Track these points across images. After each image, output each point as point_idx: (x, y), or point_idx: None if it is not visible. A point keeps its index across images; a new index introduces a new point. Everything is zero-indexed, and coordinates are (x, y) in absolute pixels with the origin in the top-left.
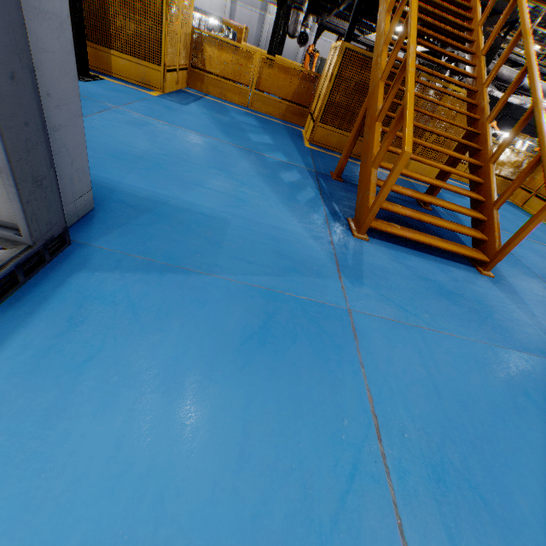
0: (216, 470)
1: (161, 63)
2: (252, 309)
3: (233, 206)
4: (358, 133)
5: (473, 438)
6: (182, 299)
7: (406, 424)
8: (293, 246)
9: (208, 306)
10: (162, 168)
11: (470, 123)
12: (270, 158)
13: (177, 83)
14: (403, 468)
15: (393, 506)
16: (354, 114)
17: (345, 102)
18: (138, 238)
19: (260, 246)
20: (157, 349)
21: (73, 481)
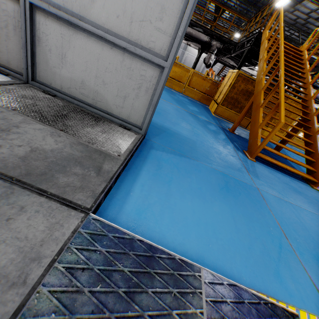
0: (229, 229)
1: None
2: (218, 178)
3: (194, 136)
4: (247, 112)
5: None
6: (192, 168)
7: (296, 237)
8: (224, 157)
9: (202, 173)
10: (161, 115)
11: (303, 114)
12: (200, 118)
13: None
14: (300, 251)
15: (300, 262)
16: (239, 103)
17: (235, 97)
18: (166, 141)
19: (212, 154)
20: (191, 183)
21: (184, 218)
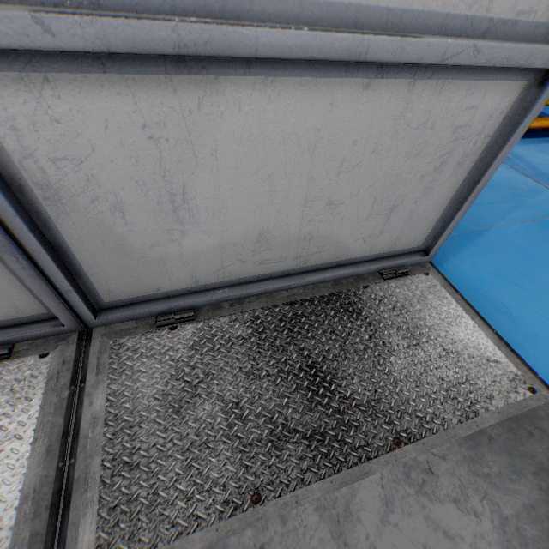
0: None
1: None
2: None
3: None
4: None
5: None
6: (514, 257)
7: None
8: None
9: (533, 254)
10: None
11: None
12: None
13: None
14: None
15: None
16: None
17: None
18: None
19: None
20: None
21: None
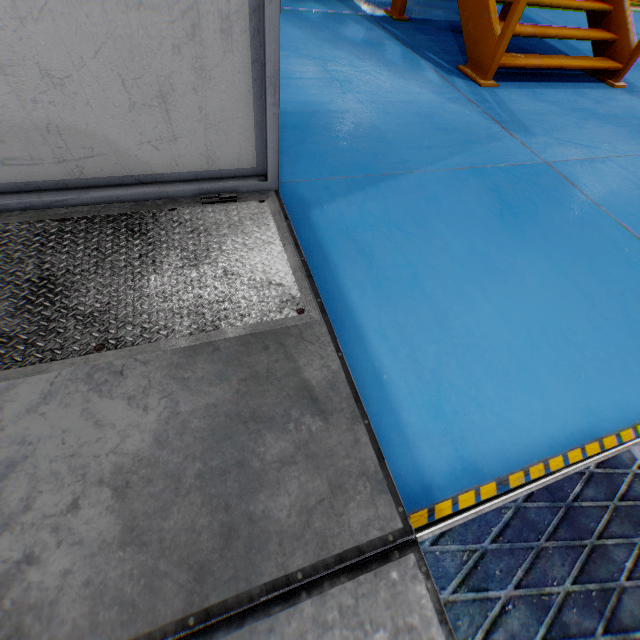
0: (579, 311)
1: None
2: (477, 190)
3: (347, 92)
4: None
5: None
6: (419, 203)
7: None
8: (443, 117)
9: (444, 201)
10: None
11: None
12: (308, 14)
13: None
14: None
15: None
16: None
17: None
18: (312, 160)
19: (419, 128)
20: (450, 250)
21: (507, 351)
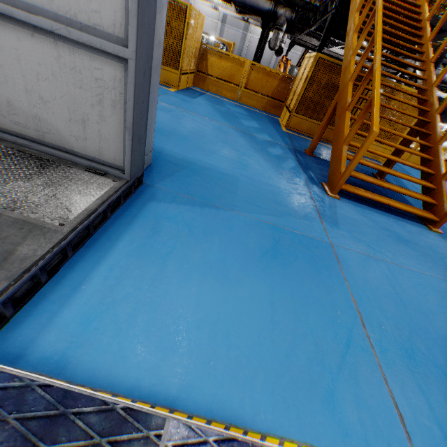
0: (258, 326)
1: (179, 68)
2: (264, 235)
3: (239, 169)
4: (329, 120)
5: (434, 337)
6: (218, 225)
7: (382, 320)
8: (285, 198)
9: (235, 230)
10: (188, 140)
11: (420, 114)
12: (259, 137)
13: (187, 82)
14: (383, 346)
15: (379, 367)
16: (322, 107)
17: (315, 98)
18: (182, 184)
19: (262, 196)
20: (208, 252)
21: (176, 318)
